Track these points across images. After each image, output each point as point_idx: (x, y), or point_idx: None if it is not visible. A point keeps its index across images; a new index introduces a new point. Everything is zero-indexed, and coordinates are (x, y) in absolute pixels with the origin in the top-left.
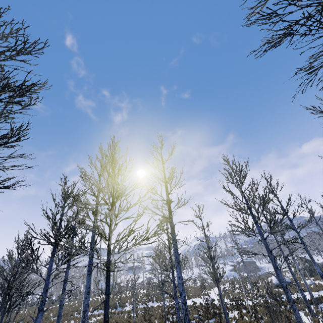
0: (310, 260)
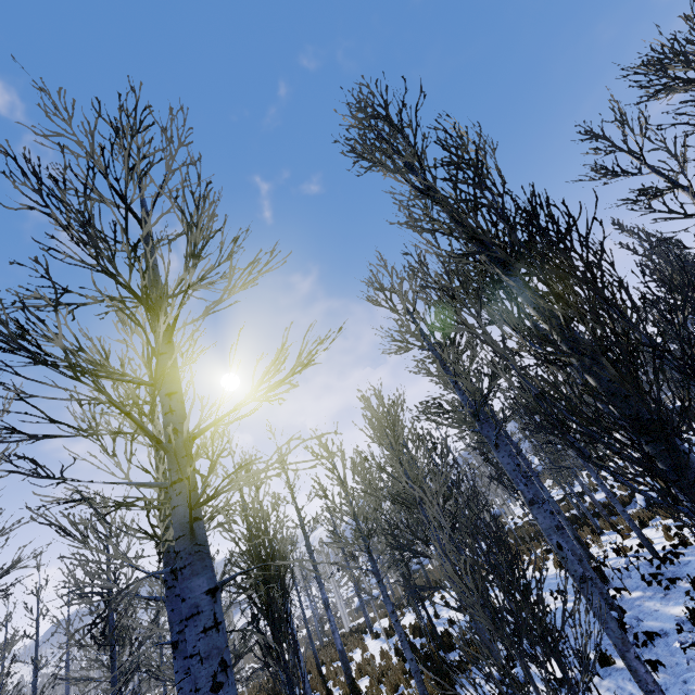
0: None
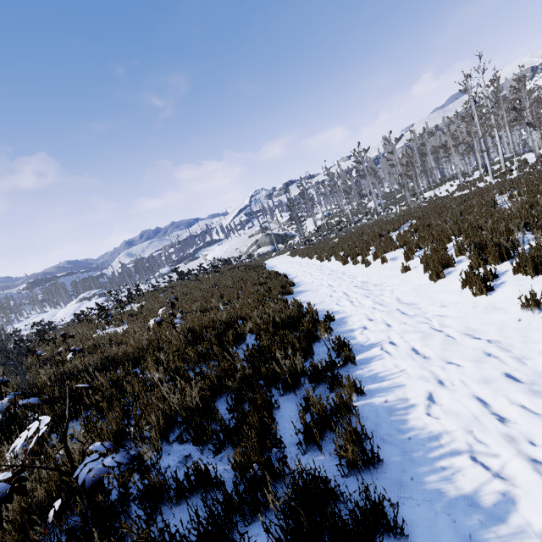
0: (276, 234)
